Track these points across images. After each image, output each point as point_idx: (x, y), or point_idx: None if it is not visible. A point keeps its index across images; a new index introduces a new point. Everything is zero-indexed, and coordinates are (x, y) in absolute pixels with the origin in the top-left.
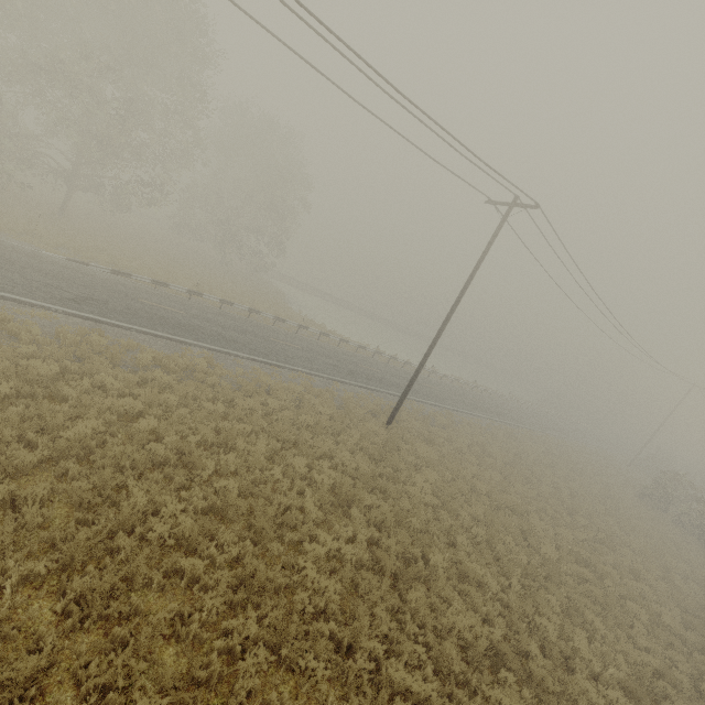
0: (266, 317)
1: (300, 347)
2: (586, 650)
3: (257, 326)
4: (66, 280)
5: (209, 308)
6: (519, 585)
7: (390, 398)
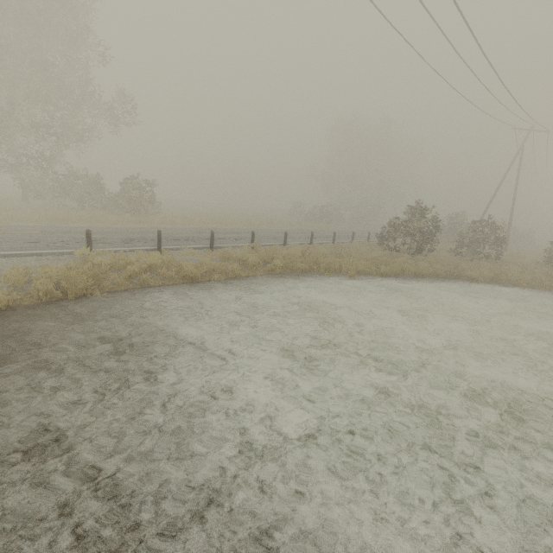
0: None
1: None
2: None
3: None
4: None
5: None
6: None
7: None
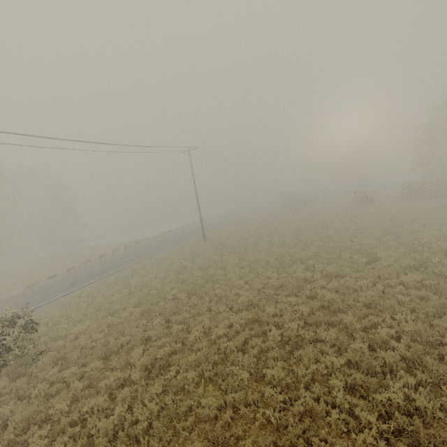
0: (119, 251)
1: (148, 248)
2: (285, 237)
3: (124, 254)
4: (52, 287)
5: (100, 262)
6: (267, 239)
7: (194, 238)
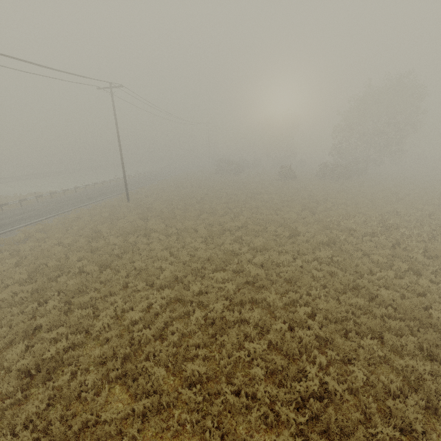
0: (10, 205)
1: (54, 204)
2: (216, 204)
3: (18, 210)
4: None
5: None
6: (197, 205)
7: (116, 196)
